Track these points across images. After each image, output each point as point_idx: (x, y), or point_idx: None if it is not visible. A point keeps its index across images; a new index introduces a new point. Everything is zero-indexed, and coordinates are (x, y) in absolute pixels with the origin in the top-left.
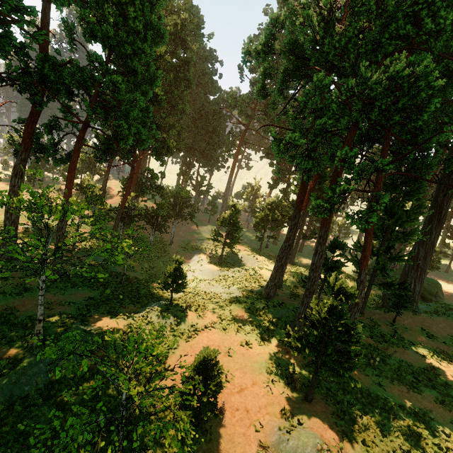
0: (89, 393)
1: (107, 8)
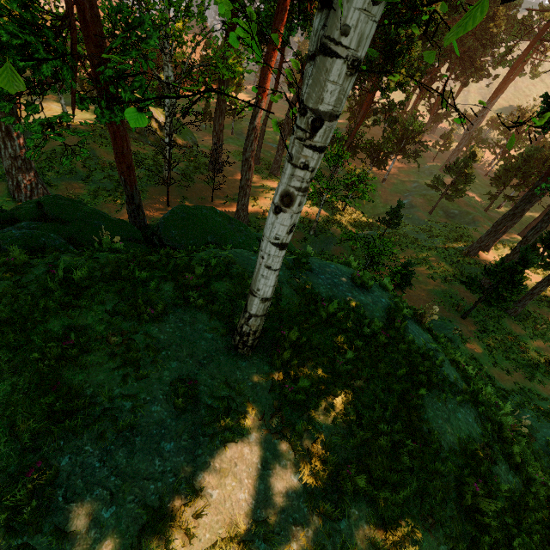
0: (365, 253)
1: None
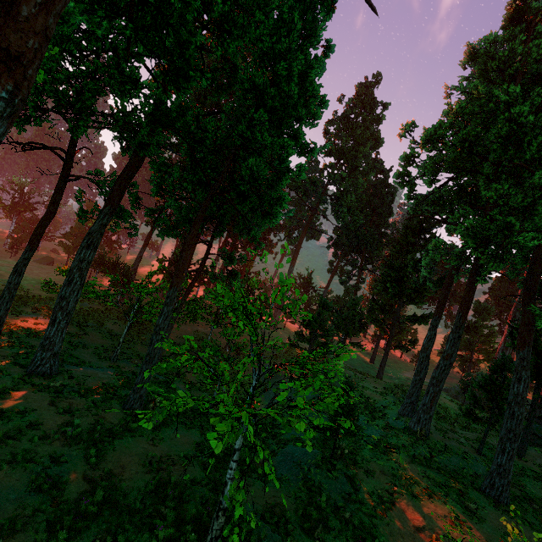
0: None
1: (296, 64)
